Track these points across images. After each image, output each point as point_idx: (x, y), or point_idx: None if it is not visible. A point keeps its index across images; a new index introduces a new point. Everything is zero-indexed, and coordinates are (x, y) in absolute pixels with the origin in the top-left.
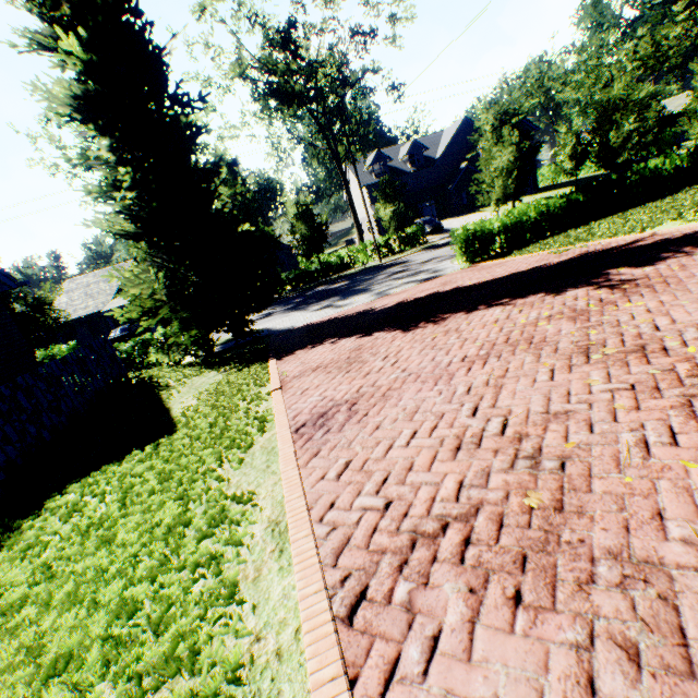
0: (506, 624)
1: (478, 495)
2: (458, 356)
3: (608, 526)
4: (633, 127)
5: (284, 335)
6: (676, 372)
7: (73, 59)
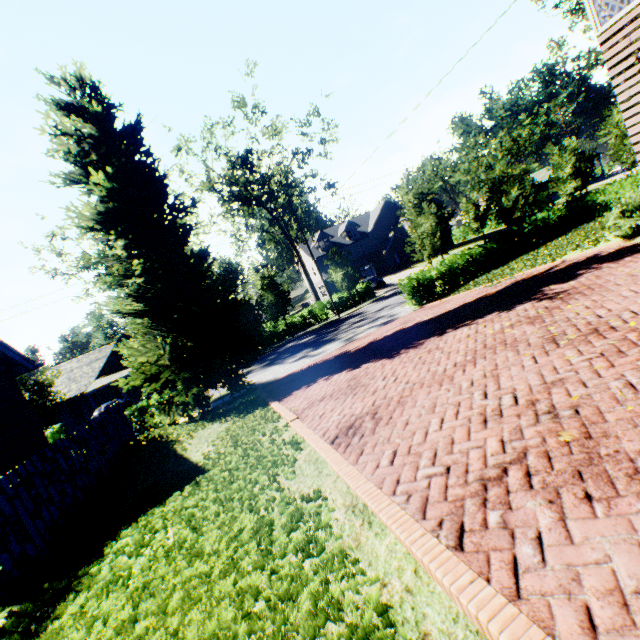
0: (589, 513)
1: (520, 445)
2: (449, 364)
3: (630, 438)
4: (517, 193)
5: (270, 385)
6: (629, 339)
7: (100, 188)
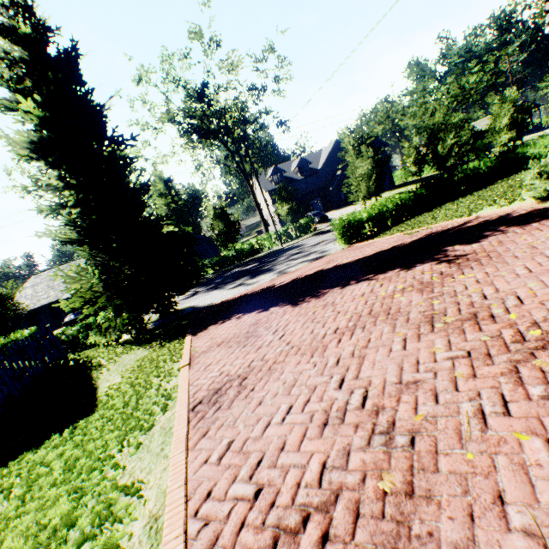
0: None
1: (338, 478)
2: (332, 328)
3: (454, 513)
4: (453, 141)
5: (204, 311)
6: (503, 338)
7: (31, 116)
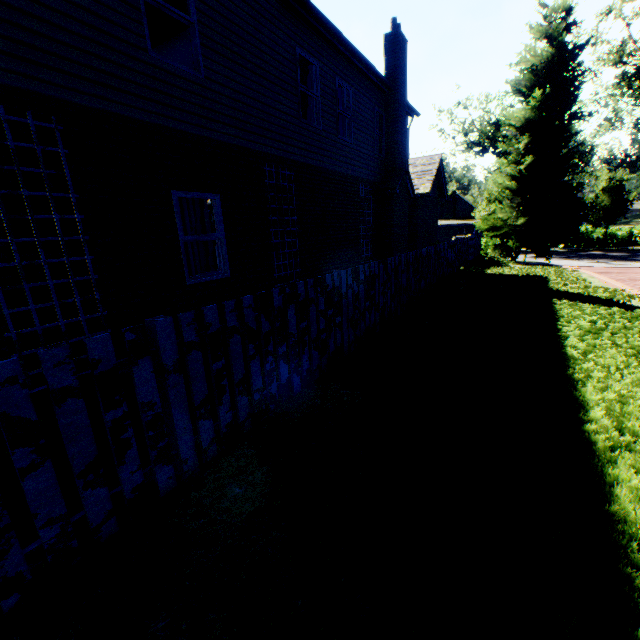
0: None
1: None
2: None
3: None
4: None
5: None
6: None
7: (533, 101)
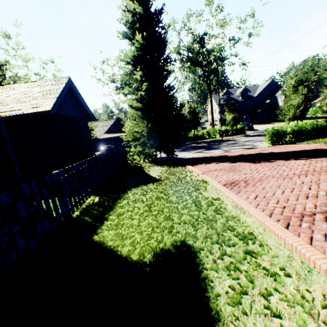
0: None
1: (324, 208)
2: (290, 172)
3: None
4: None
5: (183, 159)
6: None
7: (137, 43)
